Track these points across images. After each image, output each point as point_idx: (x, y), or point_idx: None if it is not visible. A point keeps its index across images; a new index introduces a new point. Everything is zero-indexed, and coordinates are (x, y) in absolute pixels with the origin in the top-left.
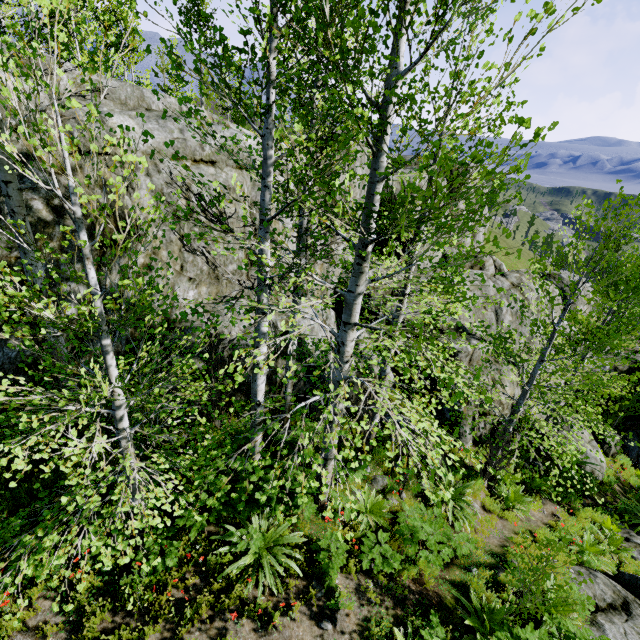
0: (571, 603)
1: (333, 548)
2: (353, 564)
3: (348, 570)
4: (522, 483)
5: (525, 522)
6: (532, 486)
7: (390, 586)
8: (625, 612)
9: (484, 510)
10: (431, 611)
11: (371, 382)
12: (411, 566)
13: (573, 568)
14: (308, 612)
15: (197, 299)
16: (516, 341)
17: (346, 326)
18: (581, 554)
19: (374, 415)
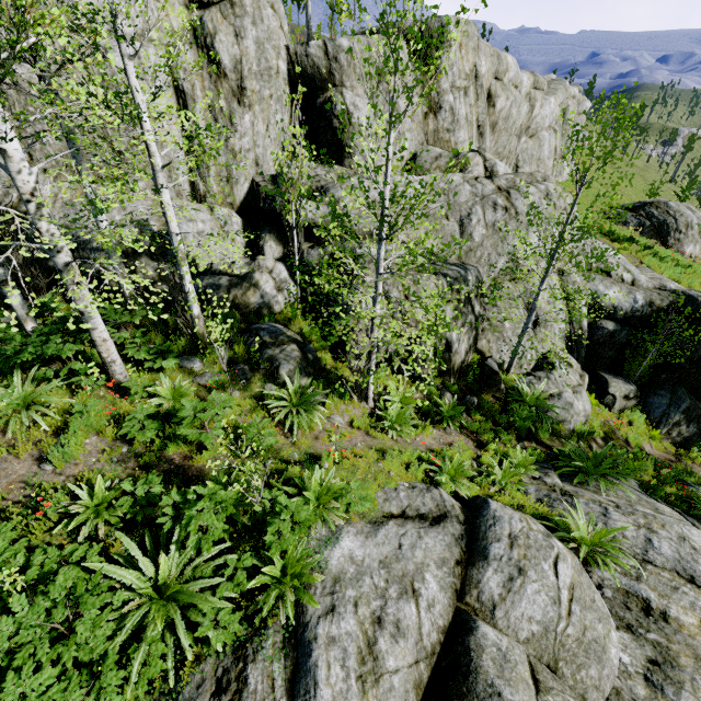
0: (336, 494)
1: (77, 408)
2: (106, 428)
3: (106, 435)
4: (428, 411)
5: (399, 443)
6: (435, 413)
7: (145, 454)
8: (432, 523)
9: (350, 426)
10: (153, 471)
11: (251, 289)
12: (179, 442)
13: (414, 484)
14: (38, 456)
15: (57, 194)
16: (493, 262)
17: (0, 152)
18: (436, 474)
19: (185, 302)
